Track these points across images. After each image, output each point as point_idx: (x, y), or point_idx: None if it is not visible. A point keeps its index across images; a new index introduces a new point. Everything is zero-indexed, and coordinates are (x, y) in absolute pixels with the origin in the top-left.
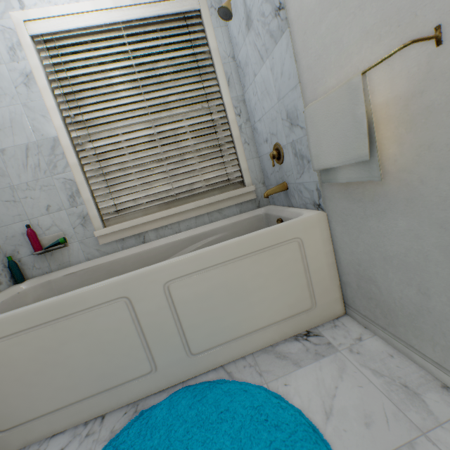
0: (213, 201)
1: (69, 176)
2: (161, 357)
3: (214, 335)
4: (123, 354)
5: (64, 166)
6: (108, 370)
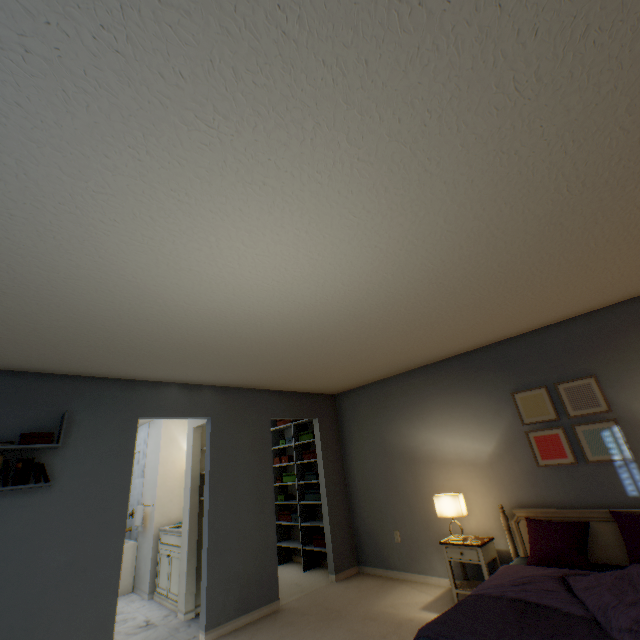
0: None
1: None
2: None
3: None
4: None
5: None
6: None
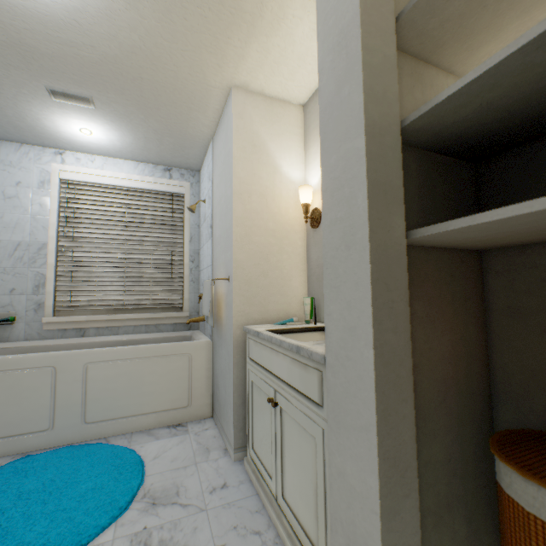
0: (153, 316)
1: (44, 271)
2: (61, 419)
3: (108, 411)
4: (33, 409)
5: (43, 263)
6: (15, 420)
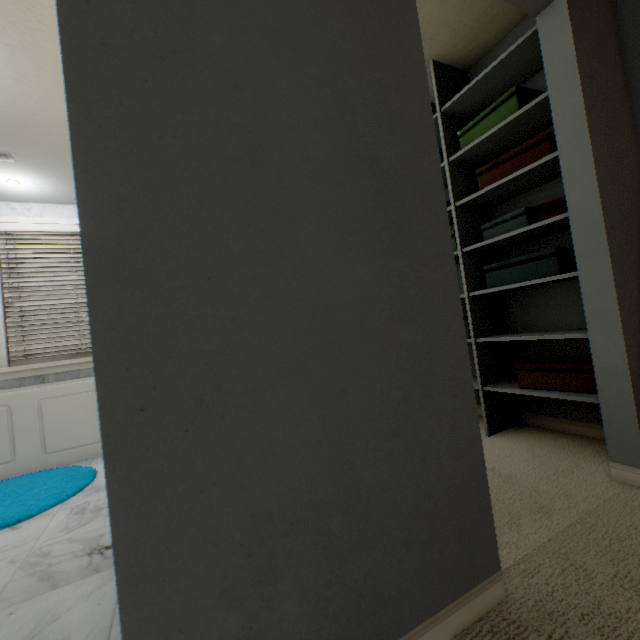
0: None
1: None
2: (22, 451)
3: (68, 441)
4: None
5: None
6: None
